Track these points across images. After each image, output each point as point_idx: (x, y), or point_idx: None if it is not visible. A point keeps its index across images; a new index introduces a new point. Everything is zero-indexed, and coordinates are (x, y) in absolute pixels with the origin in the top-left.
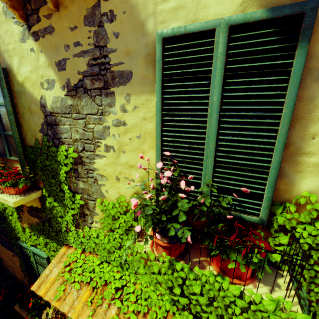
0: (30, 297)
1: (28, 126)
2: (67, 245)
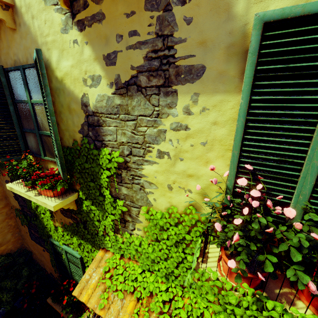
0: (63, 293)
1: (66, 126)
2: (103, 249)
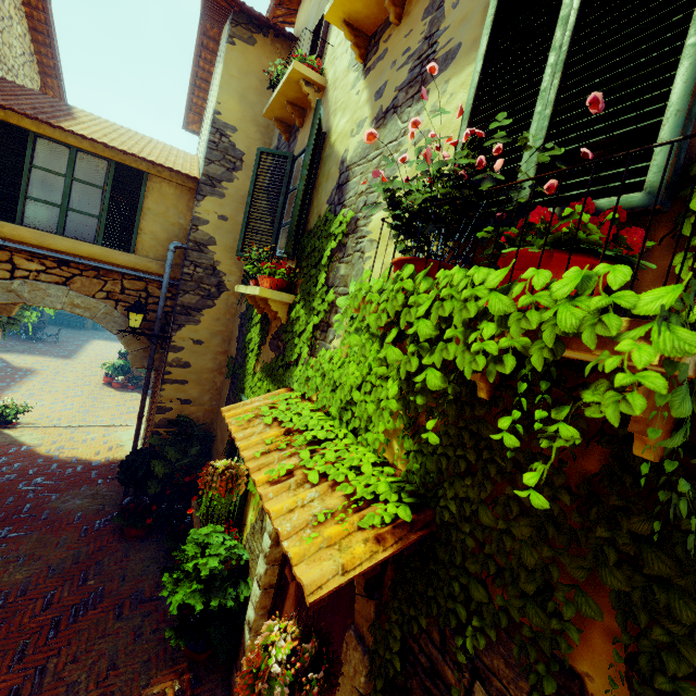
0: None
1: (318, 201)
2: (287, 388)
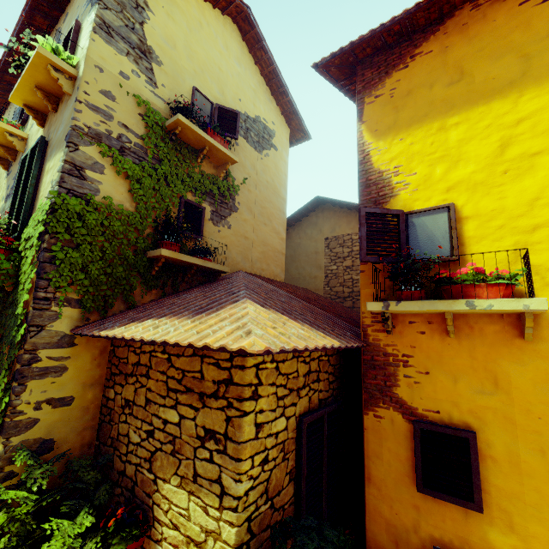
0: None
1: None
2: None
